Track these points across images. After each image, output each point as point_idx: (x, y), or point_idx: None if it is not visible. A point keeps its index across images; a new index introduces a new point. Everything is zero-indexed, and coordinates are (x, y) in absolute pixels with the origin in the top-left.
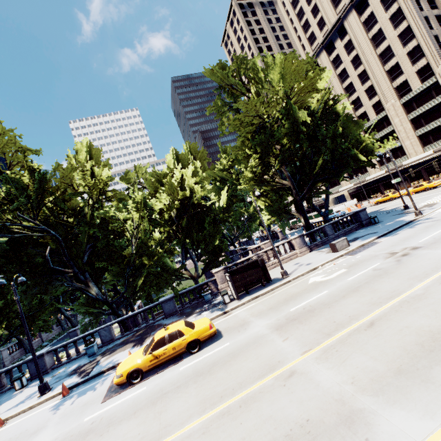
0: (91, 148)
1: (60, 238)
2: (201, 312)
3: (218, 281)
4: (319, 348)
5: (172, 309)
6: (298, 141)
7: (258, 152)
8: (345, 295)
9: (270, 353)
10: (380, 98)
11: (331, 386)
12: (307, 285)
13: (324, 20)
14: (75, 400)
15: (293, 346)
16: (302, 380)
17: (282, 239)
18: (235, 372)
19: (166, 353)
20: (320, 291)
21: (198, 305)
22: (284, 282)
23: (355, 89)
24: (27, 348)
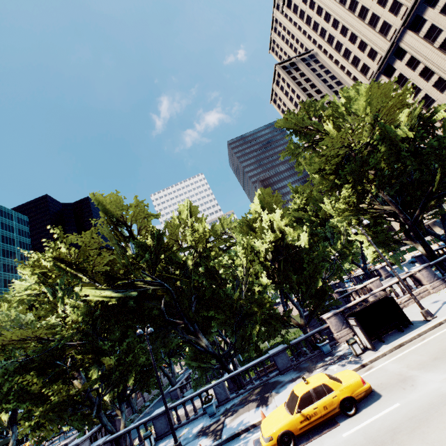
0: (189, 207)
1: (172, 290)
2: (326, 366)
3: (333, 328)
4: None
5: (286, 363)
6: (398, 160)
7: (349, 181)
8: None
9: None
10: None
11: None
12: None
13: (374, 50)
14: None
15: None
16: None
17: (386, 277)
18: (440, 443)
19: (317, 413)
20: None
21: (316, 358)
22: (434, 325)
23: (433, 99)
24: (133, 407)
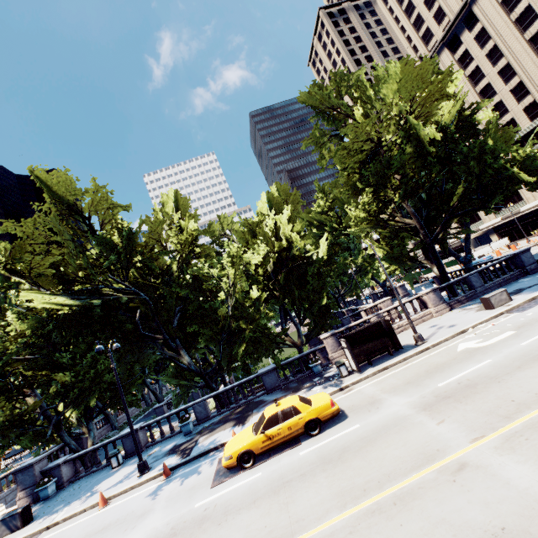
0: (177, 200)
1: (150, 301)
2: (312, 387)
3: (329, 349)
4: (496, 434)
5: (274, 383)
6: (426, 166)
7: (371, 186)
8: (521, 366)
9: (421, 438)
10: (534, 98)
11: (530, 486)
12: (456, 353)
13: (443, 10)
14: (179, 483)
15: (455, 432)
16: (481, 475)
17: (403, 296)
18: (376, 461)
19: (280, 434)
20: (479, 360)
21: (306, 379)
22: (421, 350)
23: (496, 91)
24: (113, 424)
